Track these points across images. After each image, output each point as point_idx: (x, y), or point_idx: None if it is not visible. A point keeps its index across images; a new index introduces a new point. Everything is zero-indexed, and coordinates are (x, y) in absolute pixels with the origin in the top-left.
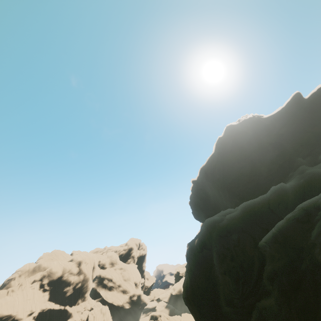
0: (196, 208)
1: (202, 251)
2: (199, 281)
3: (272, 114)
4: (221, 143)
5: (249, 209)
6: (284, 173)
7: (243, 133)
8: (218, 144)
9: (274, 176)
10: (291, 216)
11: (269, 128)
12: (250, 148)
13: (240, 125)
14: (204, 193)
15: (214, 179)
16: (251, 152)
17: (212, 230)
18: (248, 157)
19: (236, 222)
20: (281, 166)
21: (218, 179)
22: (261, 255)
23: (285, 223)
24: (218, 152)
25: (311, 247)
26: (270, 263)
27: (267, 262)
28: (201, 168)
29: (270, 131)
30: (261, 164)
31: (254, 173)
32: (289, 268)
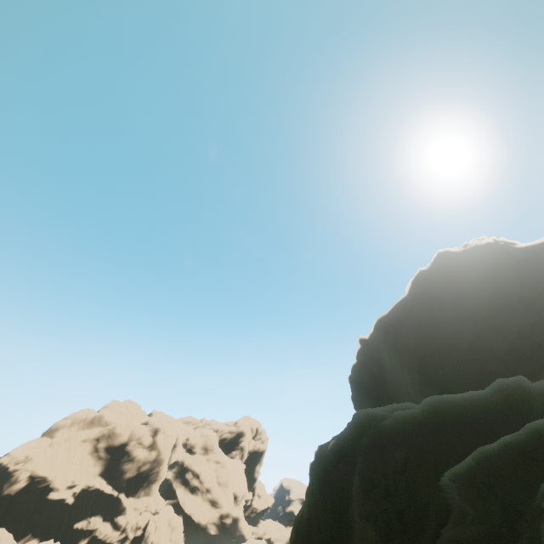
0: (360, 390)
1: (338, 465)
2: (322, 519)
3: (536, 243)
4: (423, 281)
5: (441, 410)
6: (541, 362)
7: (468, 269)
8: (418, 282)
9: (519, 364)
10: (511, 442)
11: (523, 268)
12: (476, 299)
13: (465, 254)
14: (378, 367)
15: (399, 344)
16: (477, 307)
17: (364, 433)
18: (469, 315)
19: (411, 428)
20: (537, 346)
21: (405, 345)
22: (445, 506)
23: (494, 451)
24: (414, 297)
25: (538, 515)
26: (455, 524)
27: (450, 521)
28: (378, 320)
29: (526, 274)
30: (495, 334)
31: (477, 348)
32: None
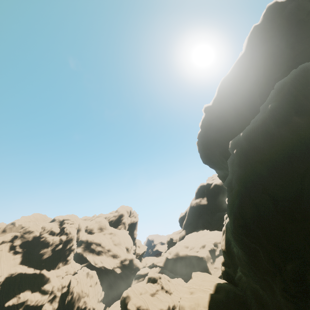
0: (209, 145)
1: (290, 121)
2: (278, 187)
3: None
4: (259, 31)
5: None
6: None
7: (301, 1)
8: (253, 35)
9: None
10: None
11: None
12: None
13: (290, 2)
14: (223, 121)
15: (246, 86)
16: None
17: None
18: None
19: None
20: None
21: (255, 81)
22: None
23: None
24: (252, 48)
25: None
26: None
27: None
28: (222, 81)
29: None
30: None
31: None
32: None
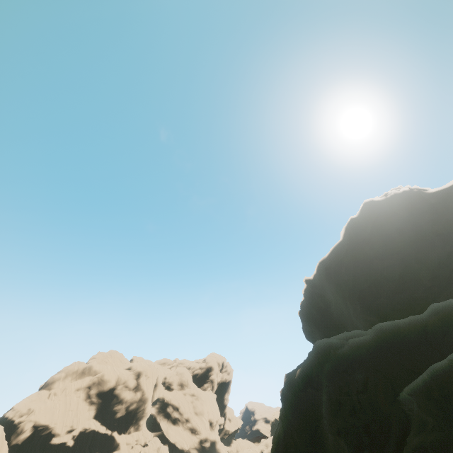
0: (309, 322)
1: (306, 390)
2: (297, 438)
3: (444, 188)
4: (355, 227)
5: (388, 335)
6: None
7: (391, 214)
8: (350, 228)
9: (442, 288)
10: None
11: (436, 209)
12: (401, 238)
13: (387, 202)
14: (323, 301)
15: (340, 281)
16: (402, 244)
17: (325, 360)
18: (397, 252)
19: (365, 353)
20: None
21: (345, 281)
22: (404, 416)
23: (446, 367)
24: (348, 241)
25: None
26: (418, 432)
27: (412, 429)
28: (320, 262)
29: (439, 214)
30: (419, 265)
31: (406, 278)
32: (450, 449)
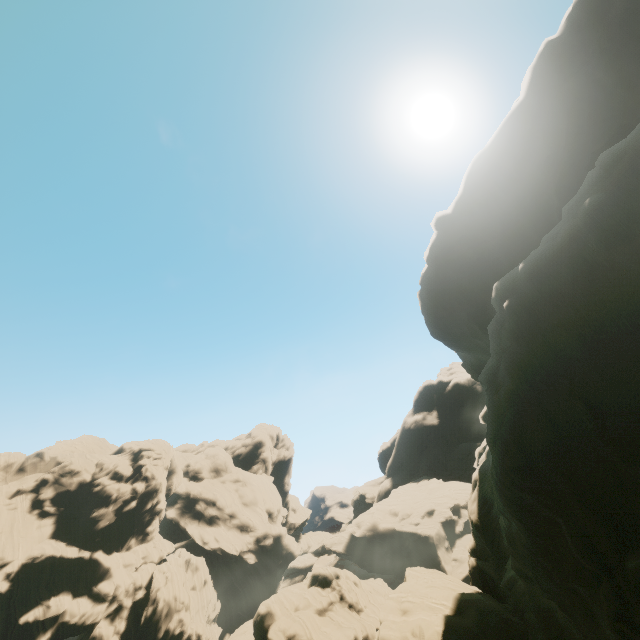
0: (445, 298)
1: (636, 233)
2: (606, 383)
3: None
4: (558, 53)
5: None
6: None
7: None
8: (545, 62)
9: None
10: None
11: None
12: None
13: None
14: (475, 247)
15: (529, 170)
16: None
17: None
18: None
19: None
20: None
21: (547, 158)
22: None
23: None
24: (542, 89)
25: None
26: None
27: None
28: (475, 161)
29: None
30: None
31: None
32: None
